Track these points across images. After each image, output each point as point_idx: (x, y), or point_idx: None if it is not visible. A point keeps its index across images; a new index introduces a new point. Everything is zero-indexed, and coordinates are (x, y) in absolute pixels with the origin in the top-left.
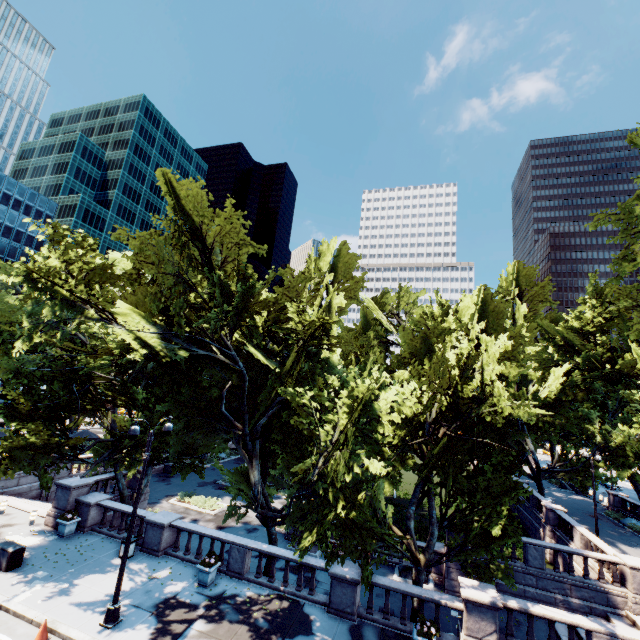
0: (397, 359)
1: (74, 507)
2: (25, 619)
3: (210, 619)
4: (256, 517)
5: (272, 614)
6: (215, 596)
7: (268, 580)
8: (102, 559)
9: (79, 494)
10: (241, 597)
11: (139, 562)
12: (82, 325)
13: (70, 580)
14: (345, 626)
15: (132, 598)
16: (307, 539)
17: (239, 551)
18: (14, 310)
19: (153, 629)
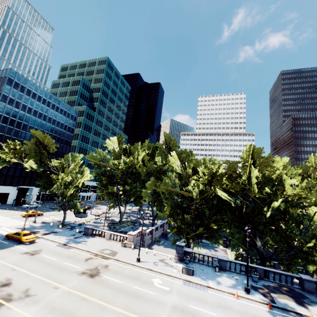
0: (314, 203)
1: (183, 253)
2: (222, 291)
3: (273, 292)
4: (256, 258)
5: (288, 291)
6: (263, 285)
7: (273, 280)
8: (211, 272)
9: (183, 248)
10: (271, 286)
11: (224, 273)
12: (187, 187)
13: (214, 279)
14: (314, 296)
15: (241, 285)
16: (311, 267)
17: (260, 270)
18: (167, 183)
19: (262, 295)
